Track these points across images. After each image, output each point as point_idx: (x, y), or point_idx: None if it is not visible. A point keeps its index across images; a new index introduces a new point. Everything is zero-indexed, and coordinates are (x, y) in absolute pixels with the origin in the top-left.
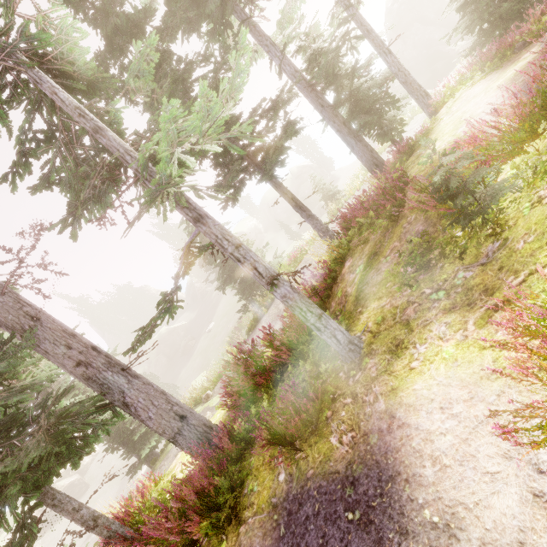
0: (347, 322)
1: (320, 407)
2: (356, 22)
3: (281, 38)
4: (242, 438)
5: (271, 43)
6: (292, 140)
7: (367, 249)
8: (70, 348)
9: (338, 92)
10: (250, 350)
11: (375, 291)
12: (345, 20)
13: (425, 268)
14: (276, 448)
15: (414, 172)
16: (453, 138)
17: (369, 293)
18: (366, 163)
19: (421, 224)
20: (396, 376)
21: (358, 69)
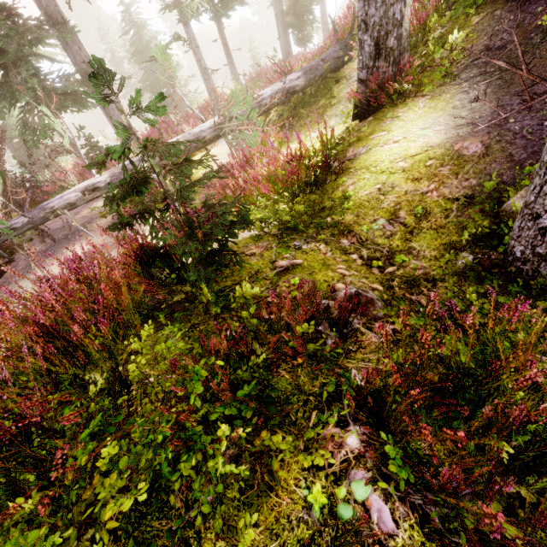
0: None
1: None
2: None
3: None
4: None
5: None
6: None
7: None
8: (81, 50)
9: None
10: (171, 120)
11: None
12: None
13: None
14: None
15: None
16: None
17: None
18: (283, 54)
19: None
20: None
21: None
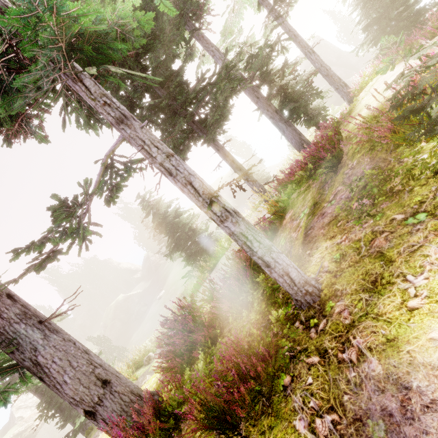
0: (297, 264)
1: (274, 370)
2: (285, 29)
3: (224, 45)
4: (171, 411)
5: (216, 49)
6: (232, 145)
7: (310, 196)
8: None
9: (271, 87)
10: (189, 305)
11: (325, 233)
12: (277, 24)
13: (385, 198)
14: (212, 432)
15: (346, 133)
16: (382, 99)
17: (317, 236)
18: (295, 144)
19: (367, 164)
20: (388, 321)
21: (287, 66)
